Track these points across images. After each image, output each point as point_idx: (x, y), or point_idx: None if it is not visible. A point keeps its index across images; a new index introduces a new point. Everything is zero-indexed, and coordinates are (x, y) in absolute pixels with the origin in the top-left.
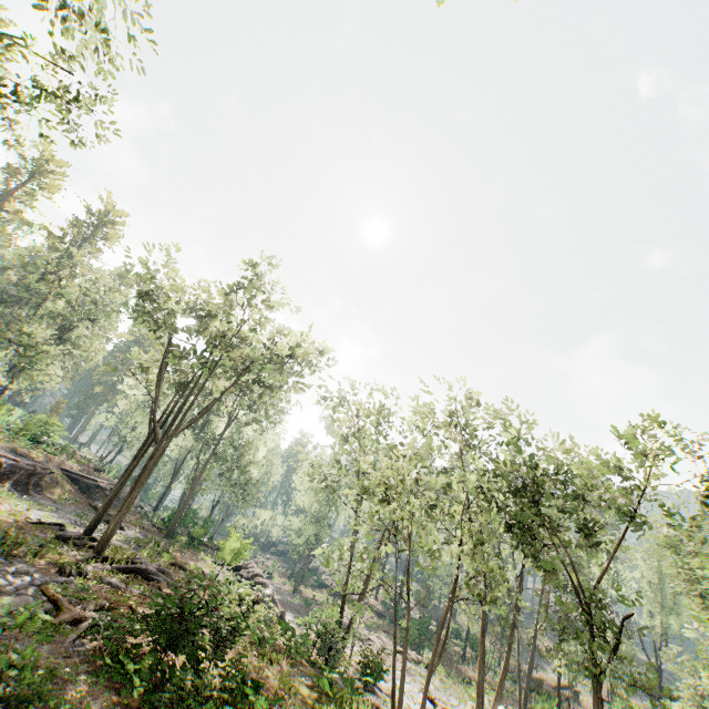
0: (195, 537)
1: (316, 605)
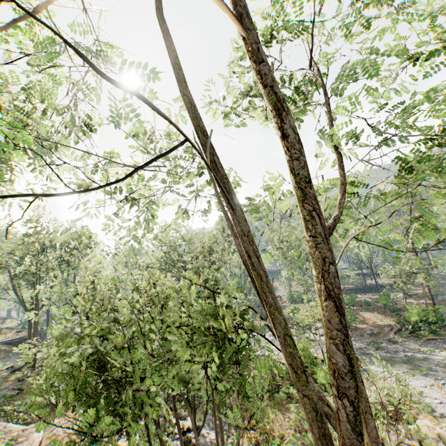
0: None
1: None
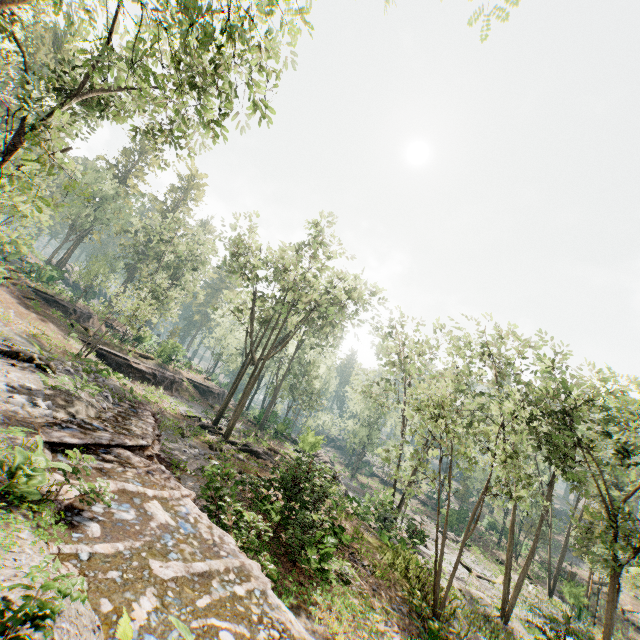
0: (279, 431)
1: (369, 489)
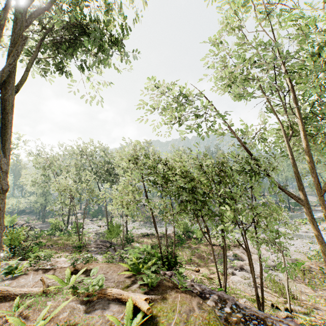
0: None
1: None
